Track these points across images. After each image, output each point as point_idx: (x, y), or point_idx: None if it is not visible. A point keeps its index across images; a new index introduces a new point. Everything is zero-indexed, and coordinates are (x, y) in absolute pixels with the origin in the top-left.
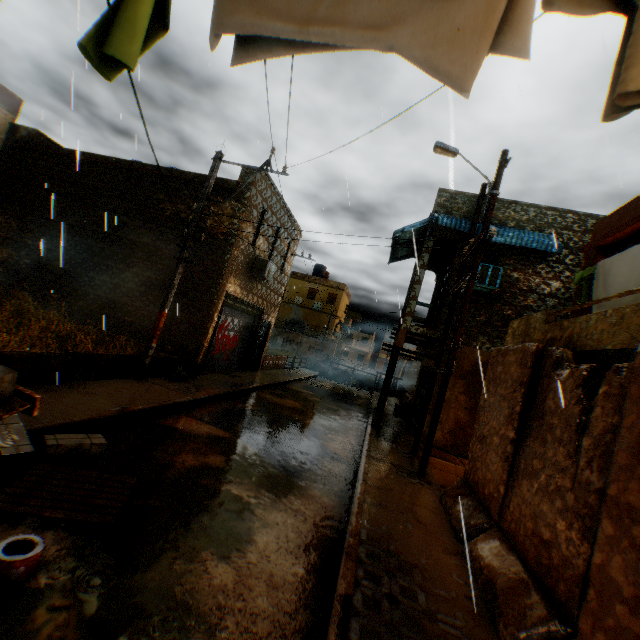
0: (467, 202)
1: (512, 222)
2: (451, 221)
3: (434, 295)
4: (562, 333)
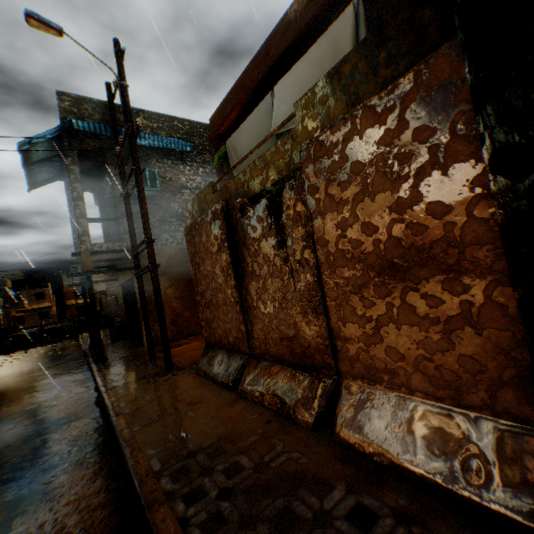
0: (97, 109)
1: (148, 129)
2: (89, 125)
3: (102, 215)
4: (231, 193)
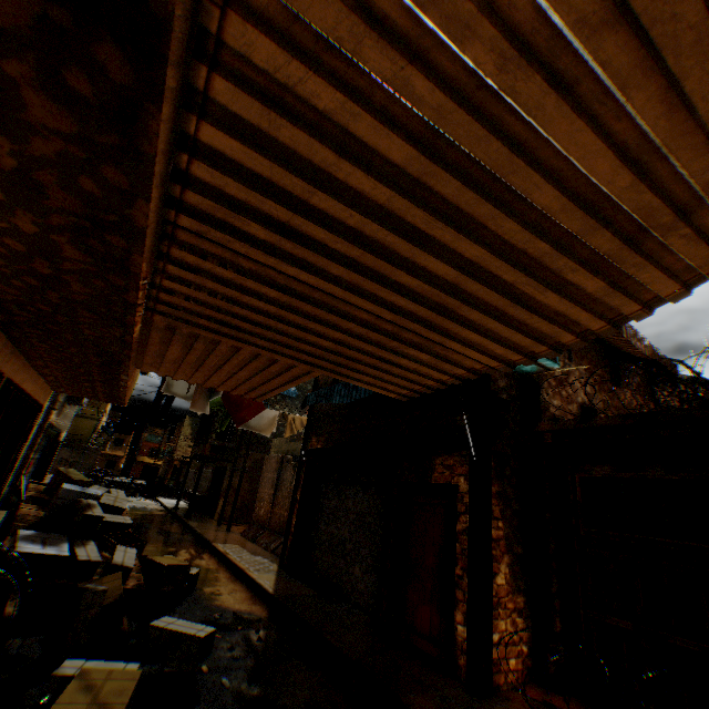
0: None
1: None
2: None
3: None
4: (291, 448)
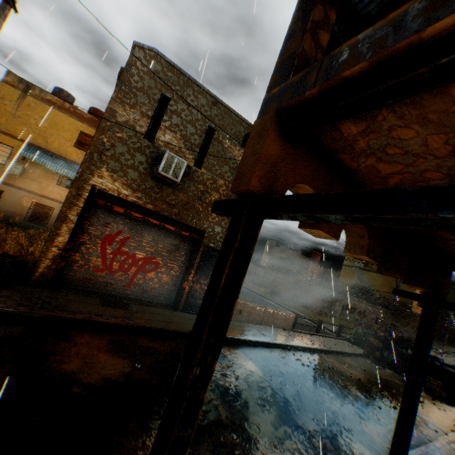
0: None
1: None
2: None
3: None
4: None
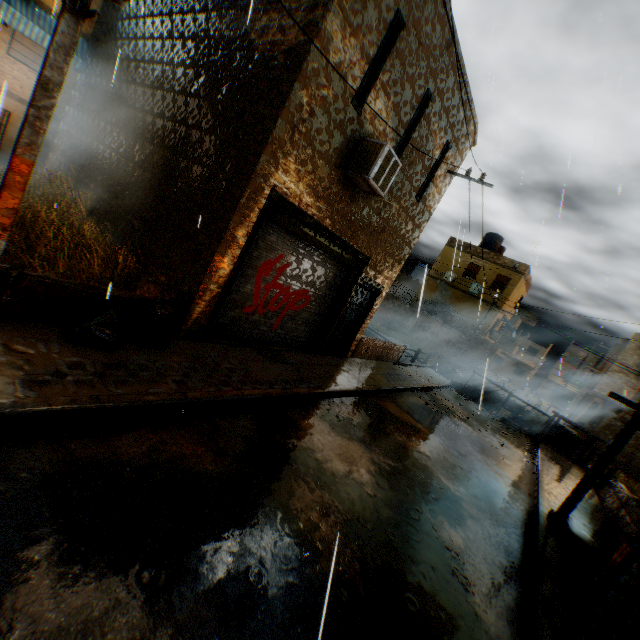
0: None
1: None
2: None
3: None
4: None
